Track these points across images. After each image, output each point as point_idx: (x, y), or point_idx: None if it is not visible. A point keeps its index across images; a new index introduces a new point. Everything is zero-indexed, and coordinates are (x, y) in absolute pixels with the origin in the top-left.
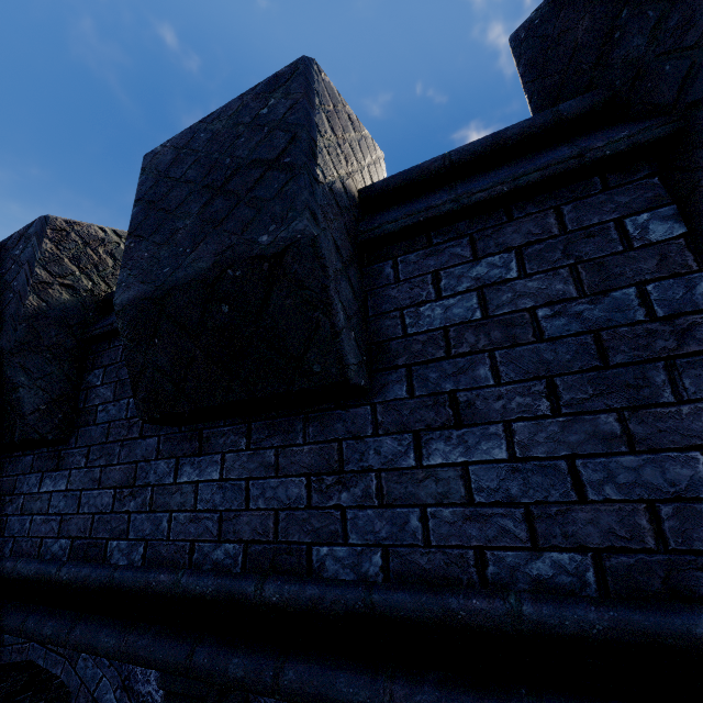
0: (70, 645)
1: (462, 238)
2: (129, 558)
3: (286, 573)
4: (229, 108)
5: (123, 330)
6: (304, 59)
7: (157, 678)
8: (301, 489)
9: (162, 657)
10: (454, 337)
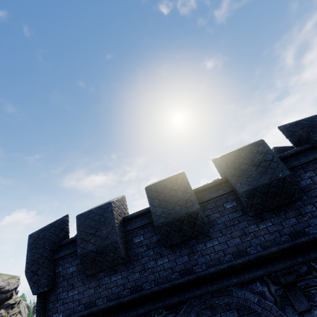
0: (246, 279)
1: (301, 169)
2: (256, 250)
3: (302, 236)
4: (246, 148)
5: (245, 196)
6: (263, 140)
7: (260, 285)
8: (295, 220)
9: (279, 267)
10: (309, 186)
